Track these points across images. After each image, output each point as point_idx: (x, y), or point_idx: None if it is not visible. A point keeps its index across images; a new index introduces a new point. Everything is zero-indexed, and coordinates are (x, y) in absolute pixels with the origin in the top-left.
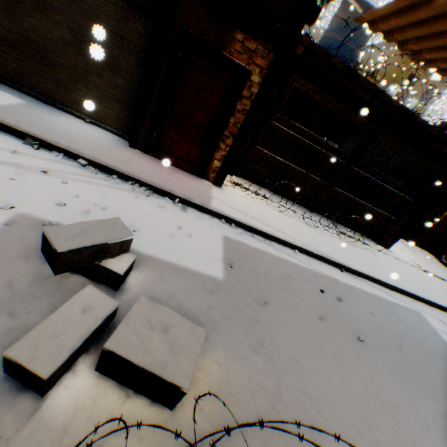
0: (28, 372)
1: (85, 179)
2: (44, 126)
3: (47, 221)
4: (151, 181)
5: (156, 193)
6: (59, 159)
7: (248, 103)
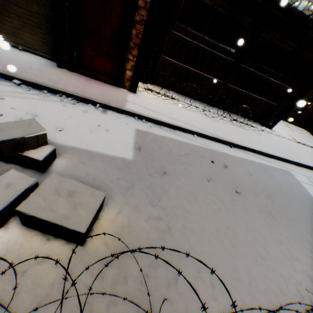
0: None
1: (20, 95)
2: None
3: None
4: (75, 92)
5: (81, 101)
6: None
7: (145, 14)
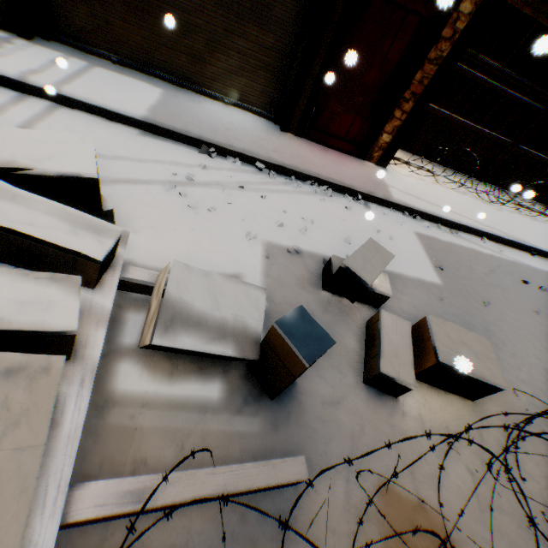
0: (398, 384)
1: (273, 188)
2: (204, 124)
3: (285, 246)
4: (331, 178)
5: (334, 190)
6: (236, 166)
7: (446, 48)
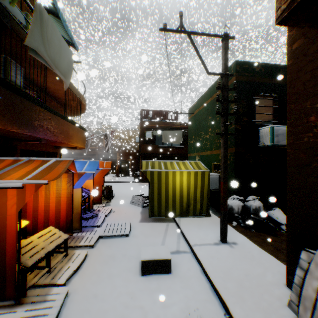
0: None
1: None
2: None
3: None
4: None
5: None
6: None
7: None
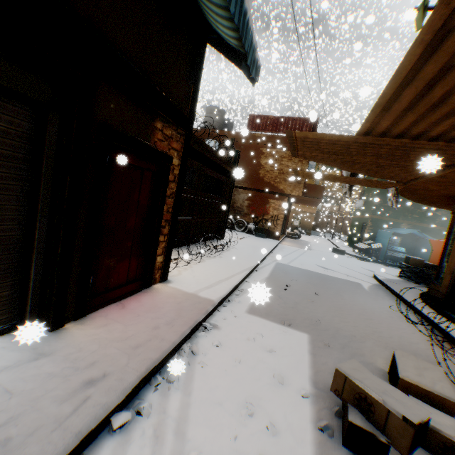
0: None
1: (172, 426)
2: None
3: None
4: (182, 334)
5: (186, 341)
6: None
7: (174, 185)
